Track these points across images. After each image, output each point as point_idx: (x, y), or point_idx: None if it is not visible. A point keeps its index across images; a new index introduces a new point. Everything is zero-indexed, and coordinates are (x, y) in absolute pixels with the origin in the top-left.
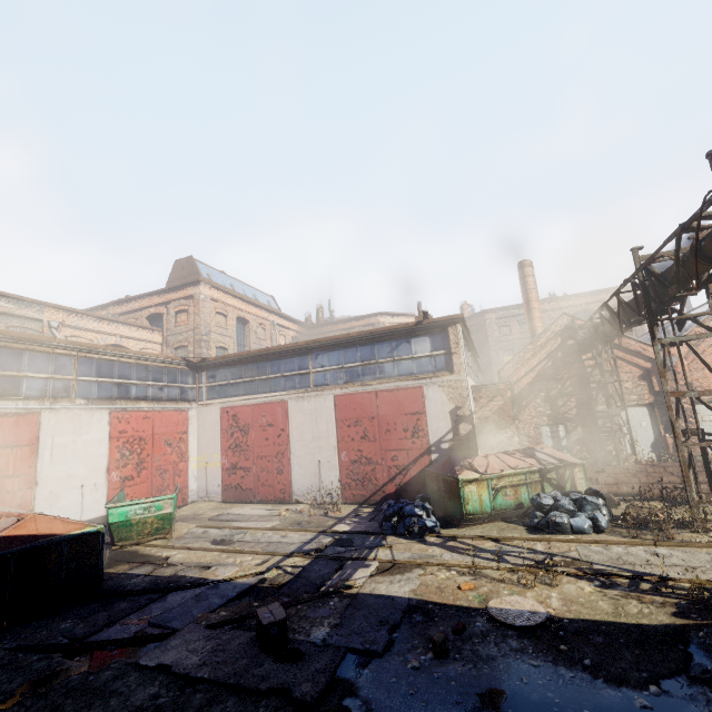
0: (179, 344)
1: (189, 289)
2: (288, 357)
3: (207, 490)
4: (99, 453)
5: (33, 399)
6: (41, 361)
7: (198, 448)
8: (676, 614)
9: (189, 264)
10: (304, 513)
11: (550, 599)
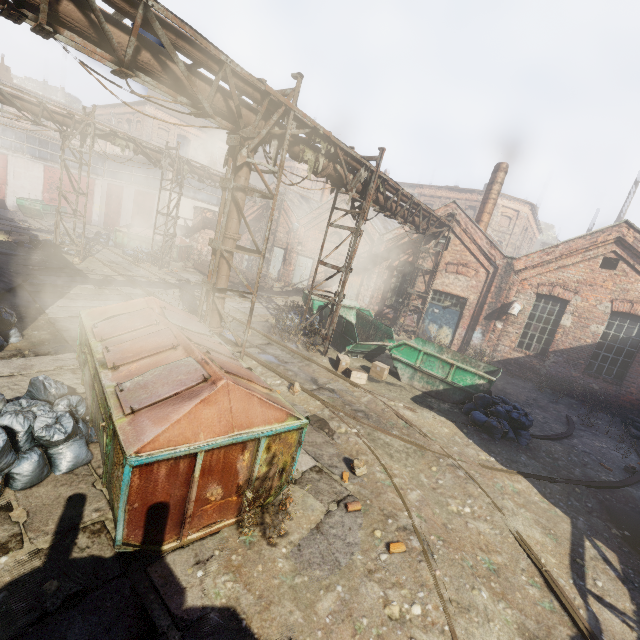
0: None
1: (142, 107)
2: (129, 164)
3: (100, 222)
4: (38, 183)
5: (5, 149)
6: (8, 132)
7: (100, 201)
8: None
9: None
10: None
11: None
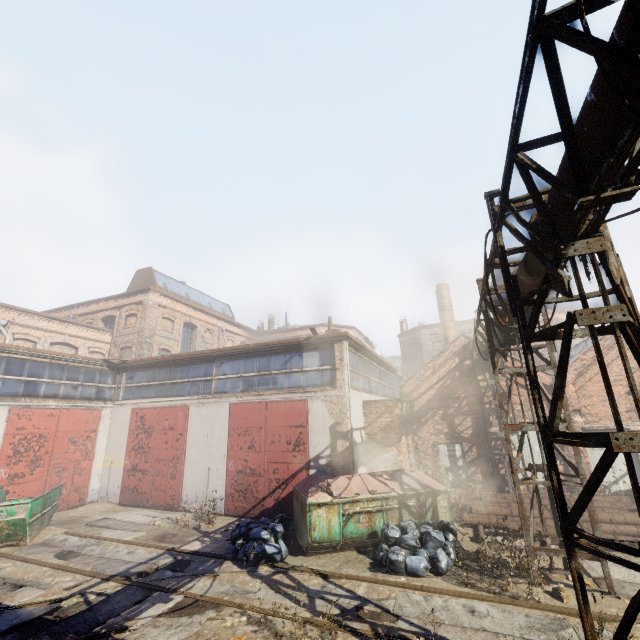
0: (125, 344)
1: (140, 296)
2: (196, 364)
3: (108, 490)
4: None
5: None
6: None
7: (107, 447)
8: None
9: (148, 273)
10: (179, 523)
11: None
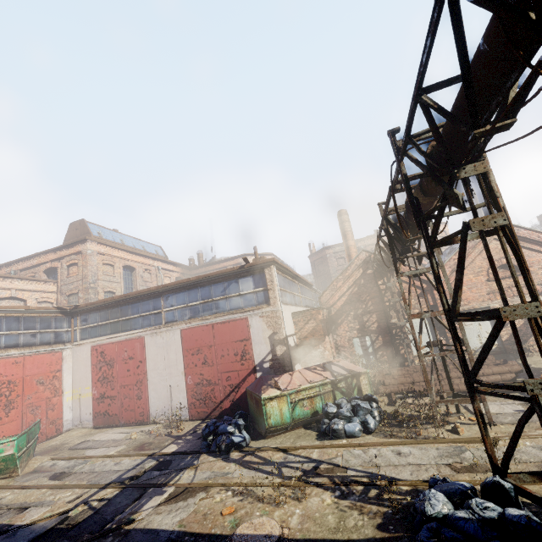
0: (71, 292)
1: (78, 246)
2: (145, 300)
3: (81, 418)
4: None
5: None
6: None
7: (73, 383)
8: (380, 526)
9: (81, 225)
10: (153, 434)
11: (292, 516)
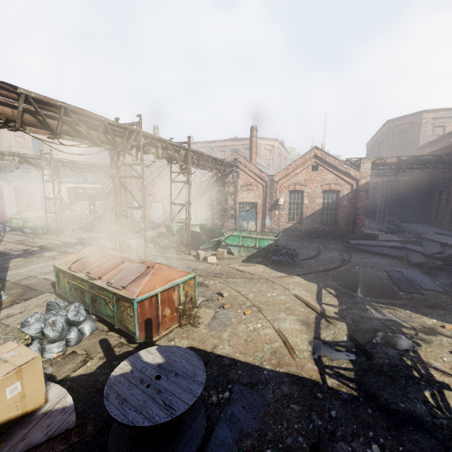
0: None
1: None
2: (2, 168)
3: None
4: None
5: None
6: None
7: None
8: None
9: None
10: None
11: None
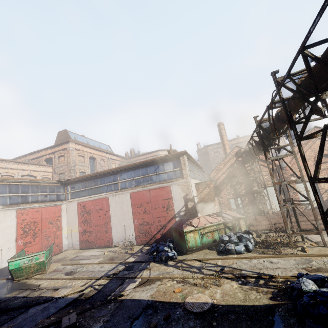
0: (61, 172)
1: (64, 145)
2: (108, 176)
3: (72, 243)
4: (11, 232)
5: None
6: None
7: (67, 223)
8: (271, 298)
9: (65, 133)
10: (116, 252)
11: (216, 293)
